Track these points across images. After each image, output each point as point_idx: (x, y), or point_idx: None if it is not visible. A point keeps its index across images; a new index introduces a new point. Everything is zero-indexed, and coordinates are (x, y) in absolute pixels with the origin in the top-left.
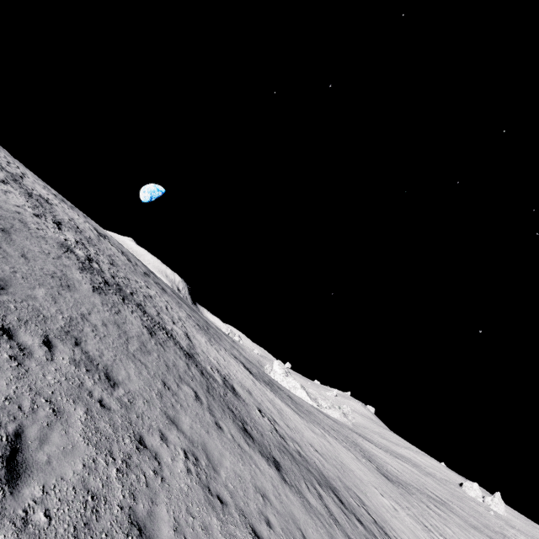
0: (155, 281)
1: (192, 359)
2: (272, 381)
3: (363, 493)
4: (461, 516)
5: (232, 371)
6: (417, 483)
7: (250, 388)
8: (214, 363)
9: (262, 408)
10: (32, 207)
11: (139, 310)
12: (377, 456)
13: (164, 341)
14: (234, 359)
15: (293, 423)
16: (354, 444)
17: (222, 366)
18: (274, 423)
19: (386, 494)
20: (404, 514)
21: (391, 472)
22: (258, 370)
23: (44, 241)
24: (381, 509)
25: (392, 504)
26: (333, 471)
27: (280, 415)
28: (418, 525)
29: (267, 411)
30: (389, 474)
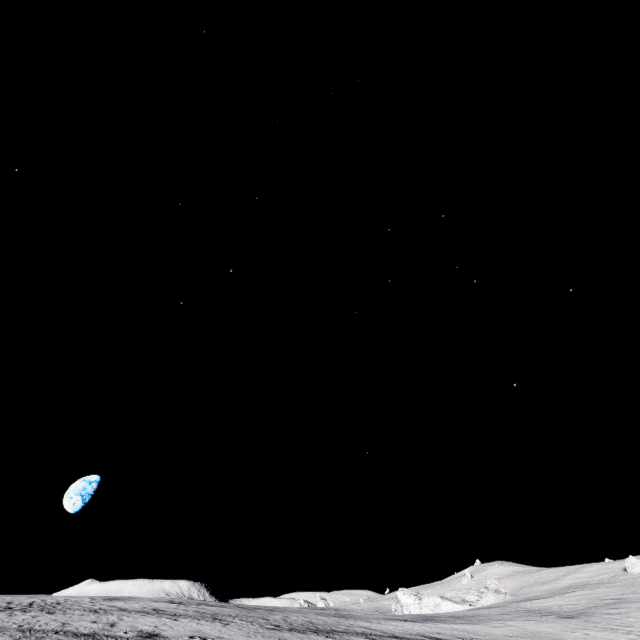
0: (253, 608)
1: (400, 638)
2: (423, 615)
3: (559, 639)
4: (636, 600)
5: (412, 629)
6: (592, 602)
7: (435, 631)
8: (403, 632)
9: (459, 636)
10: (207, 621)
11: (343, 633)
12: (550, 606)
13: (382, 639)
14: (391, 621)
15: (480, 631)
16: (527, 612)
17: (406, 630)
18: (474, 639)
19: (575, 629)
20: (594, 632)
21: (568, 610)
22: (407, 616)
23: (277, 633)
24: (577, 639)
25: (583, 632)
26: (532, 639)
27: (469, 633)
28: (608, 632)
29: (462, 636)
30: (568, 613)
